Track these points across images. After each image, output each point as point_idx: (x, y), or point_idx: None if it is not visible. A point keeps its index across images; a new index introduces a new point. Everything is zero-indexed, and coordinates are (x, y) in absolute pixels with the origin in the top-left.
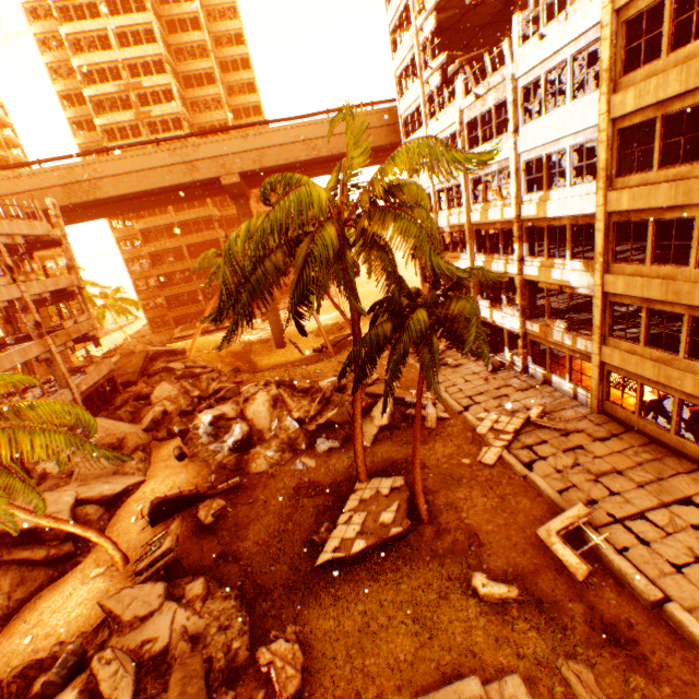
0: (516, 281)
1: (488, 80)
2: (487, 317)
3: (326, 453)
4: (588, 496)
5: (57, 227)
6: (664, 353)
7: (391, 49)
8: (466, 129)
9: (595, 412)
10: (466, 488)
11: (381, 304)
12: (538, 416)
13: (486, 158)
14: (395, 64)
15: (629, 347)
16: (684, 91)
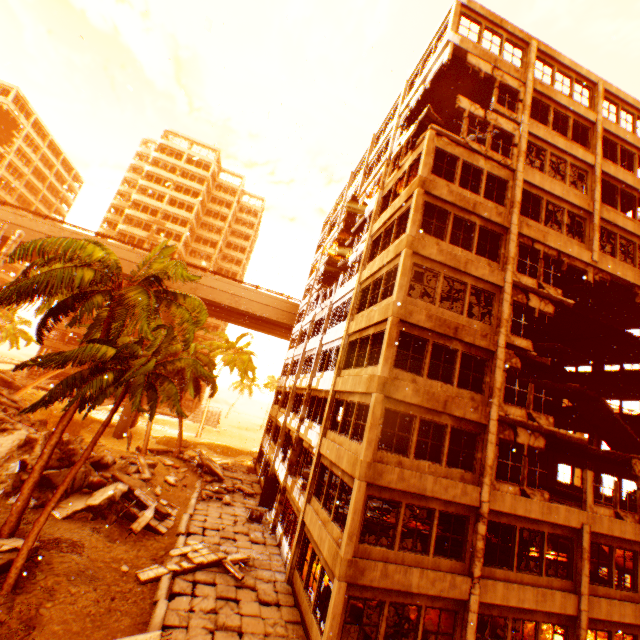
0: (294, 435)
1: (326, 301)
2: (277, 468)
3: (11, 506)
4: (186, 639)
5: (7, 246)
6: (328, 514)
7: (309, 275)
8: (315, 325)
9: (287, 580)
10: (90, 587)
11: (102, 340)
12: (235, 561)
13: (195, 279)
14: (307, 282)
15: (318, 506)
16: (365, 326)
